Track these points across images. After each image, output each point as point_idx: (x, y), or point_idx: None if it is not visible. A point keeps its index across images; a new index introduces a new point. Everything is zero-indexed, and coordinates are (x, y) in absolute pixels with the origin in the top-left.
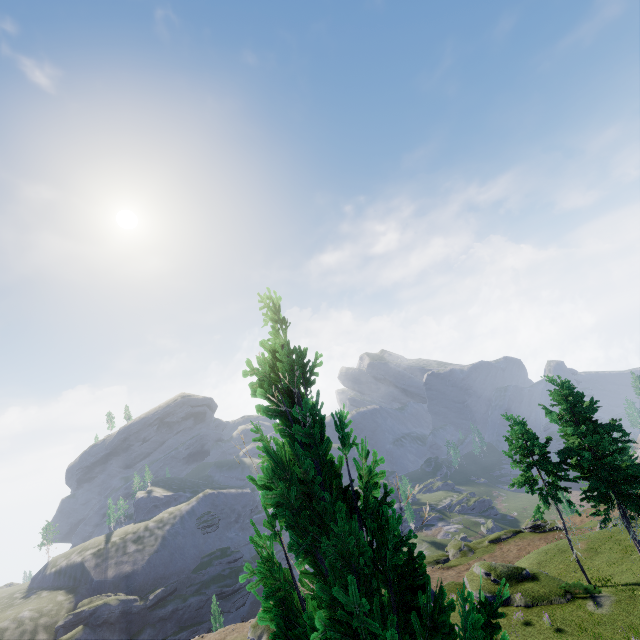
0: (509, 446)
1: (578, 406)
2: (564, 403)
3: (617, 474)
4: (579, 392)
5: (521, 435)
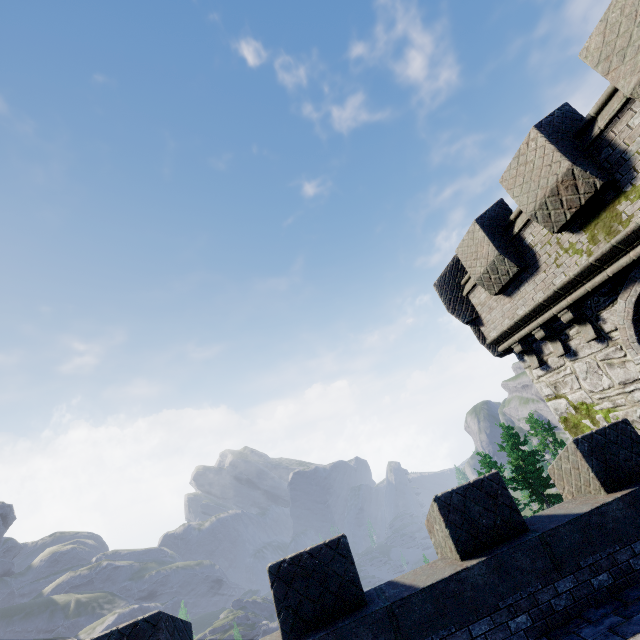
0: (481, 473)
1: (518, 440)
2: (512, 438)
3: (546, 479)
4: (516, 432)
5: (488, 464)
